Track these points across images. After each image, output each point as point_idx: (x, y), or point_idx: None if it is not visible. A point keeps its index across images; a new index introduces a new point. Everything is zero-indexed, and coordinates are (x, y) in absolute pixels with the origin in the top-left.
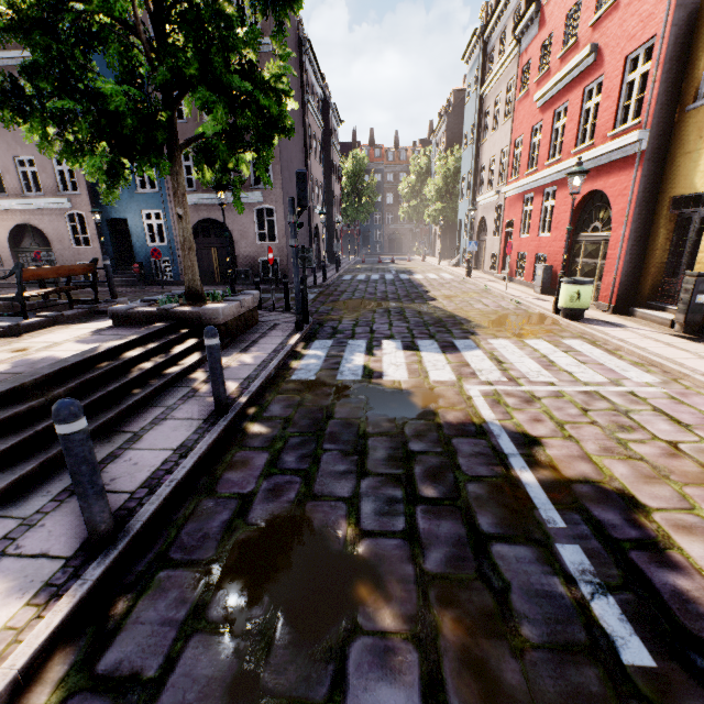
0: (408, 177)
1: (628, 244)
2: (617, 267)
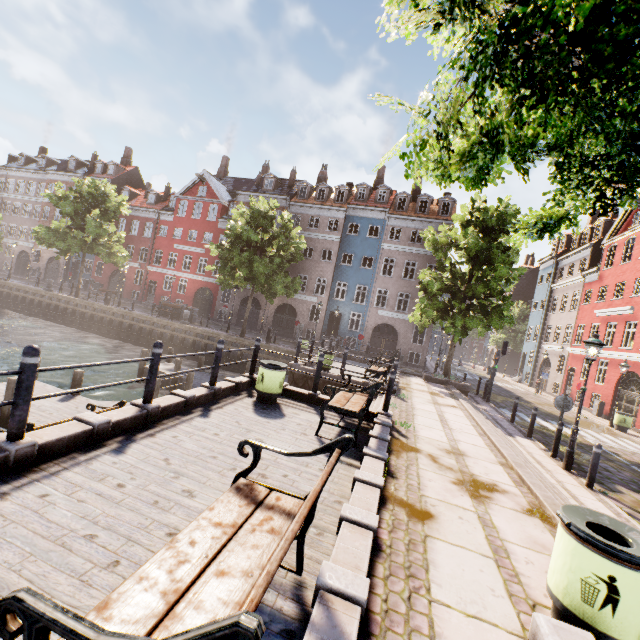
0: None
1: None
2: None
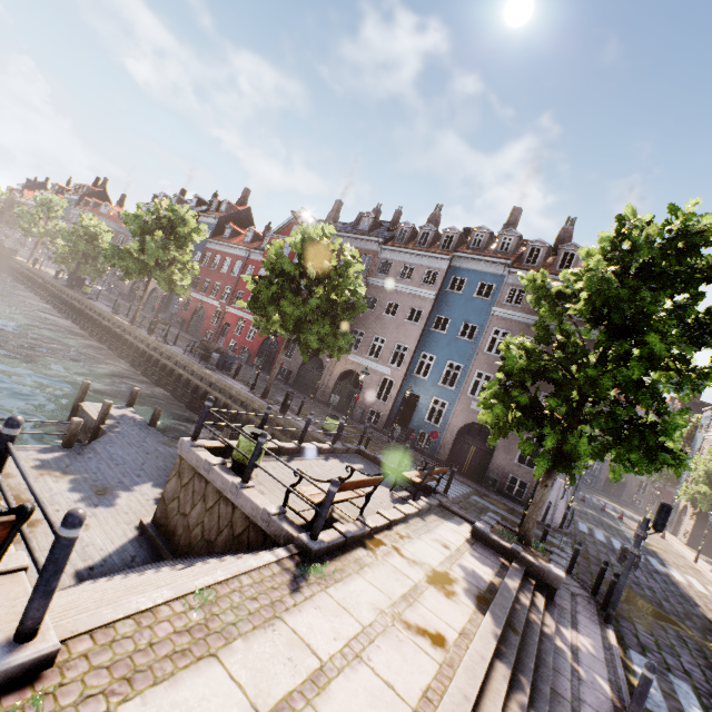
0: None
1: None
2: None
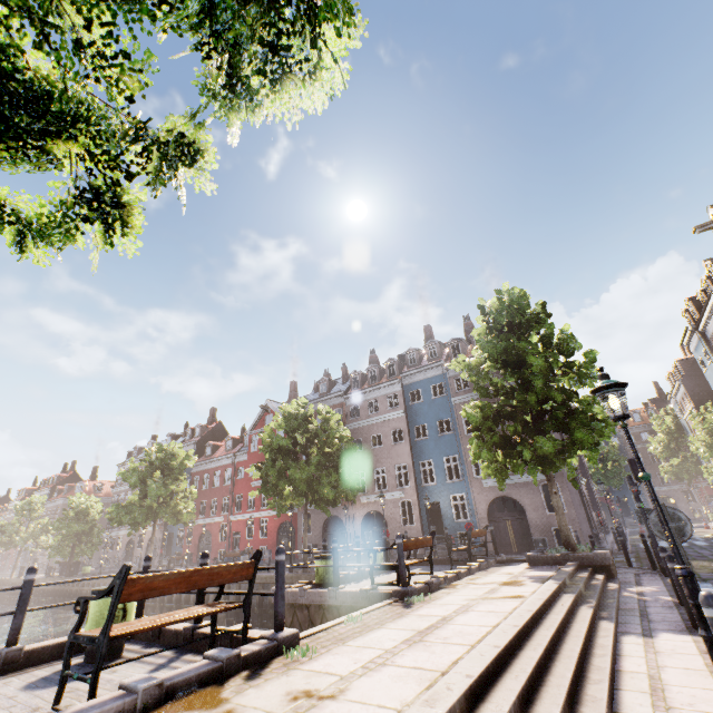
0: (655, 436)
1: None
2: None
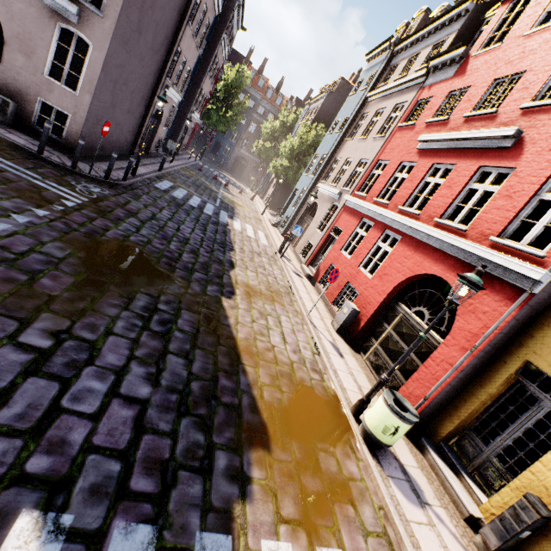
0: (274, 121)
1: (458, 376)
2: (434, 391)
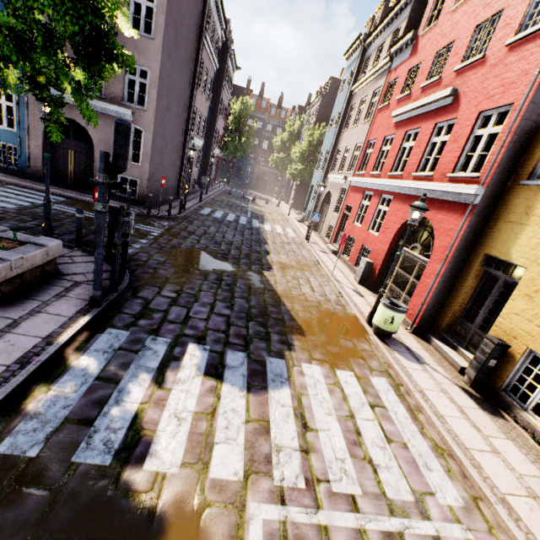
0: (283, 133)
1: (441, 280)
2: (427, 296)
